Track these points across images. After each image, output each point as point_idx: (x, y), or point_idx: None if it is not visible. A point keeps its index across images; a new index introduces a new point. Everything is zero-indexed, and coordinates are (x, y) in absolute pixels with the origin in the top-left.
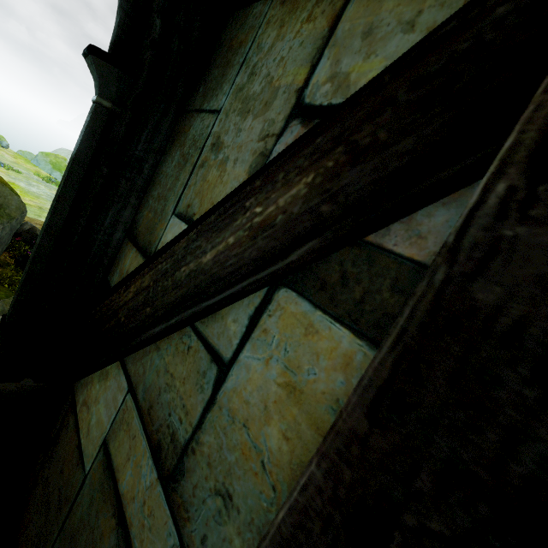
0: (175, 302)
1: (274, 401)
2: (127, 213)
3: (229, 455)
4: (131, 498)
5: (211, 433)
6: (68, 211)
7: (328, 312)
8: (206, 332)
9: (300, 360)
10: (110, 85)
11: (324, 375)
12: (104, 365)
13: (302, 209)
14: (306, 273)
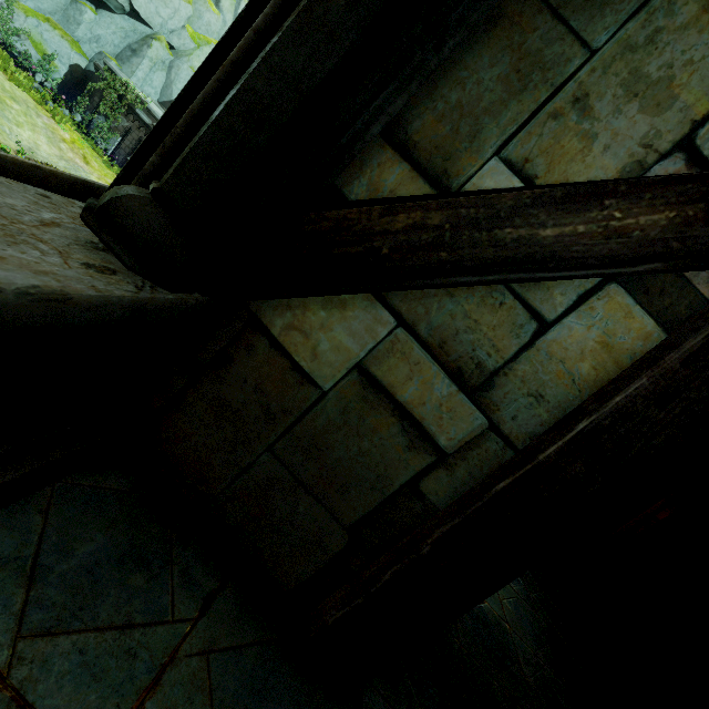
0: (494, 261)
1: (590, 350)
2: (399, 102)
3: (544, 377)
4: (420, 404)
5: (527, 364)
6: (334, 64)
7: (644, 309)
8: (527, 296)
9: (617, 331)
10: None
11: (631, 341)
12: (346, 294)
13: (658, 236)
14: (637, 280)
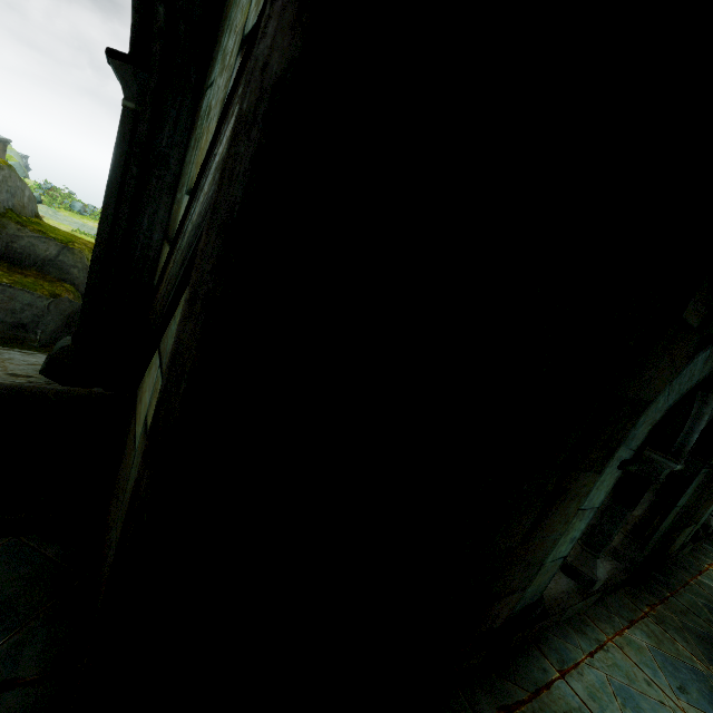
0: (180, 267)
1: None
2: (161, 213)
3: None
4: None
5: None
6: (112, 219)
7: None
8: None
9: None
10: (131, 85)
11: None
12: (148, 356)
13: None
14: None
